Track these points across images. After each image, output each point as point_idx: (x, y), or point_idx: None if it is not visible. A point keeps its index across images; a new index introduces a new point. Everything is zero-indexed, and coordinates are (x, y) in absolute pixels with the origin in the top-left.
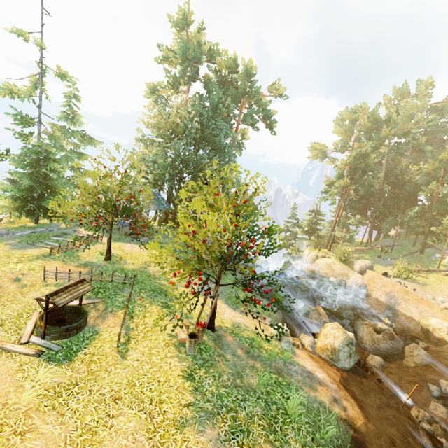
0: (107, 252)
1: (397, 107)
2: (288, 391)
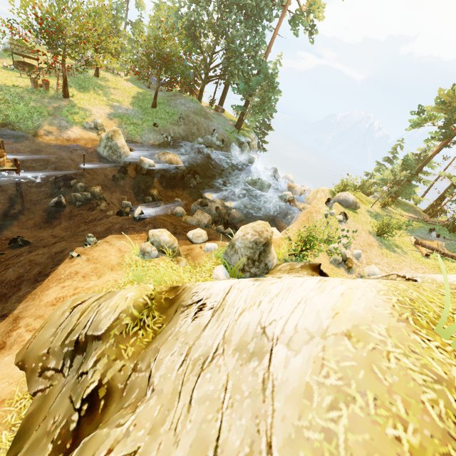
0: (96, 70)
1: None
2: (37, 114)
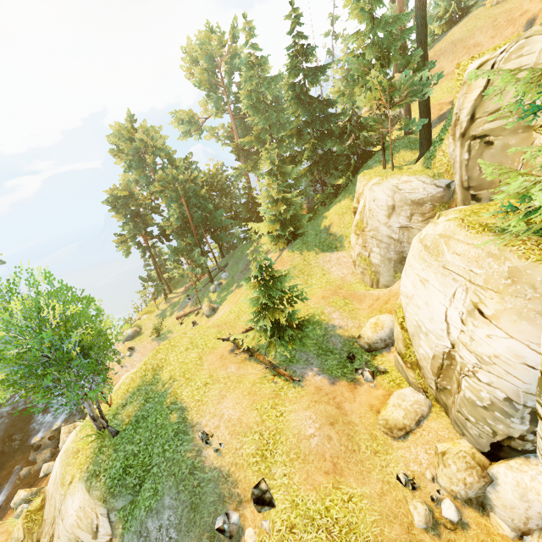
0: None
1: (130, 123)
2: None
